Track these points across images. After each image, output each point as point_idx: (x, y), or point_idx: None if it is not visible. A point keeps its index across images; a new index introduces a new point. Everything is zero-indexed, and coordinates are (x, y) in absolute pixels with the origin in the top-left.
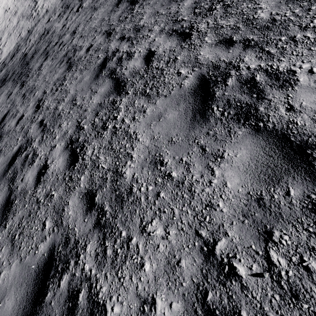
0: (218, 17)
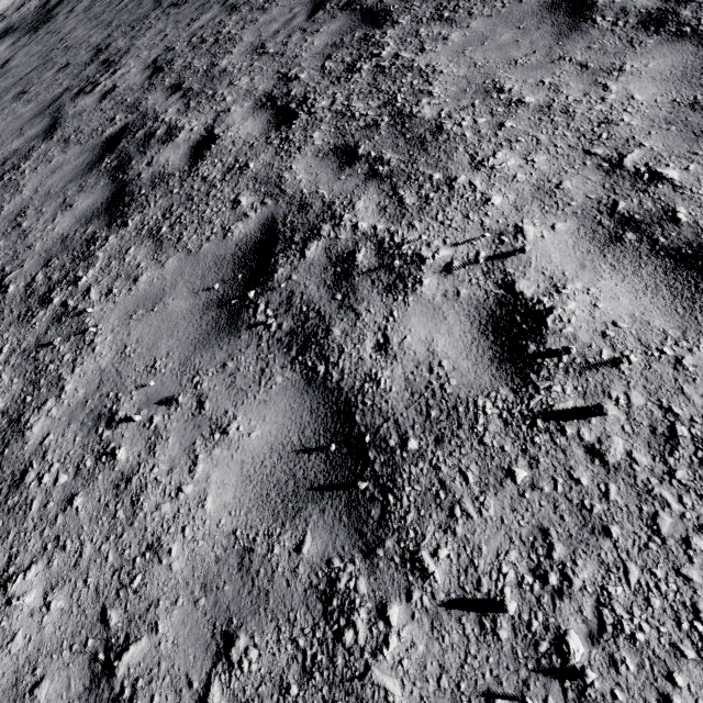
0: None
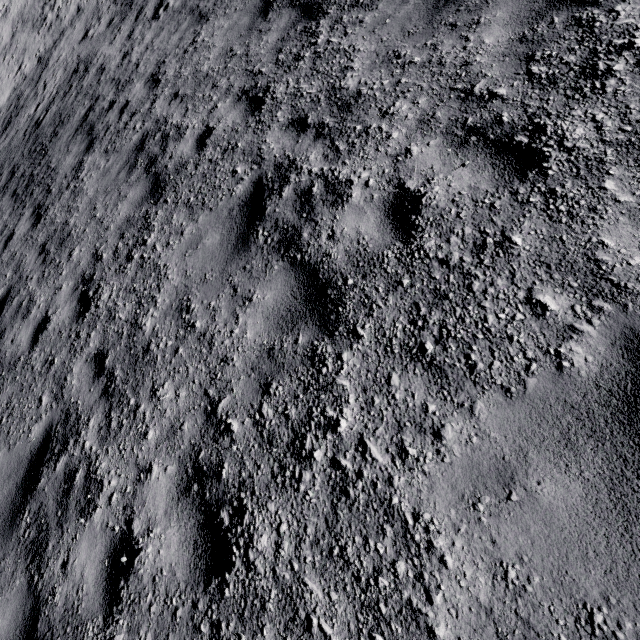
0: (633, 107)
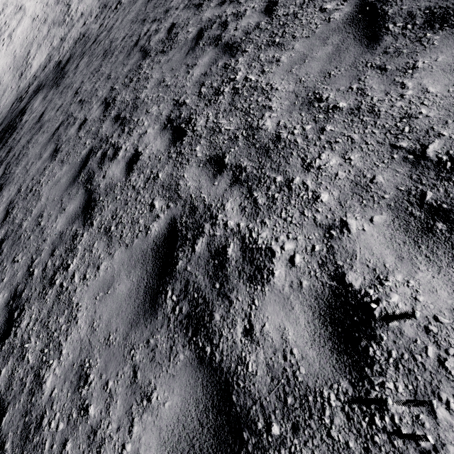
0: None
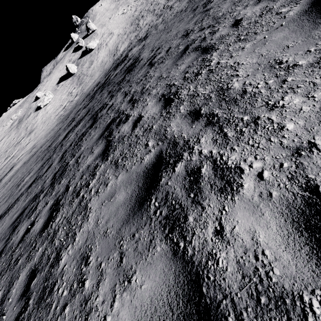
0: None
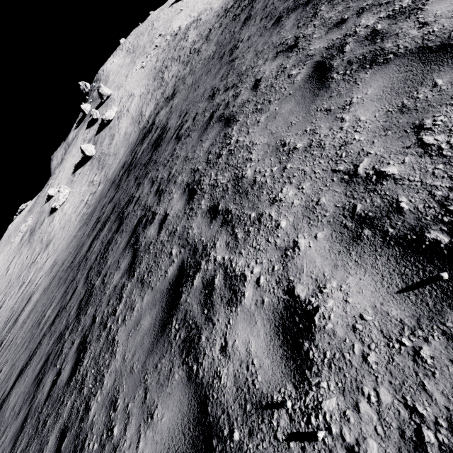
0: None
